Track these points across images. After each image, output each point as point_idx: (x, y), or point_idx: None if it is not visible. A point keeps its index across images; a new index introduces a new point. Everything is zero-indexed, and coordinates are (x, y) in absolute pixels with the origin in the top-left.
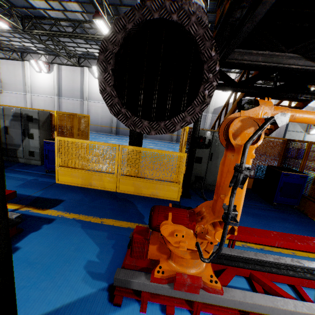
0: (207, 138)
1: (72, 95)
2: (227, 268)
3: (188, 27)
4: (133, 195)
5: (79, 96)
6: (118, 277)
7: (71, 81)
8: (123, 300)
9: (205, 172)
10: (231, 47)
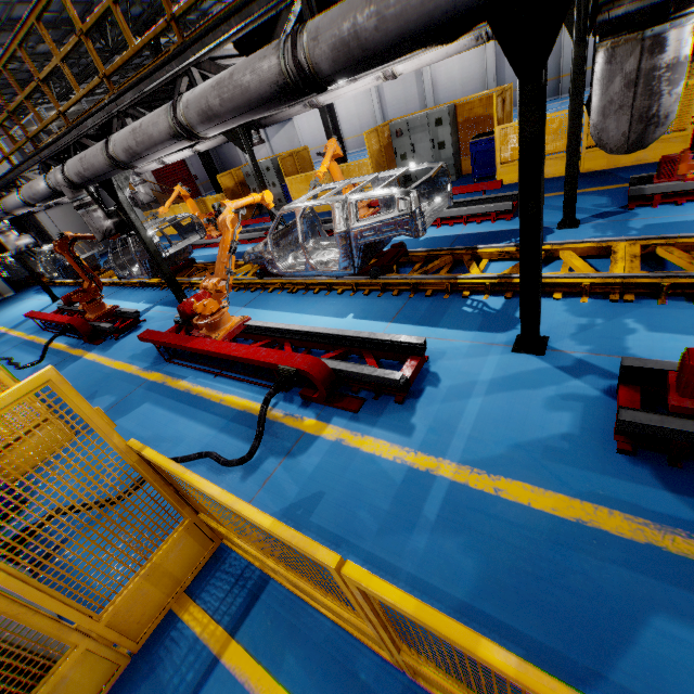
0: None
1: None
2: None
3: None
4: (606, 170)
5: None
6: (633, 189)
7: None
8: (635, 209)
9: None
10: None
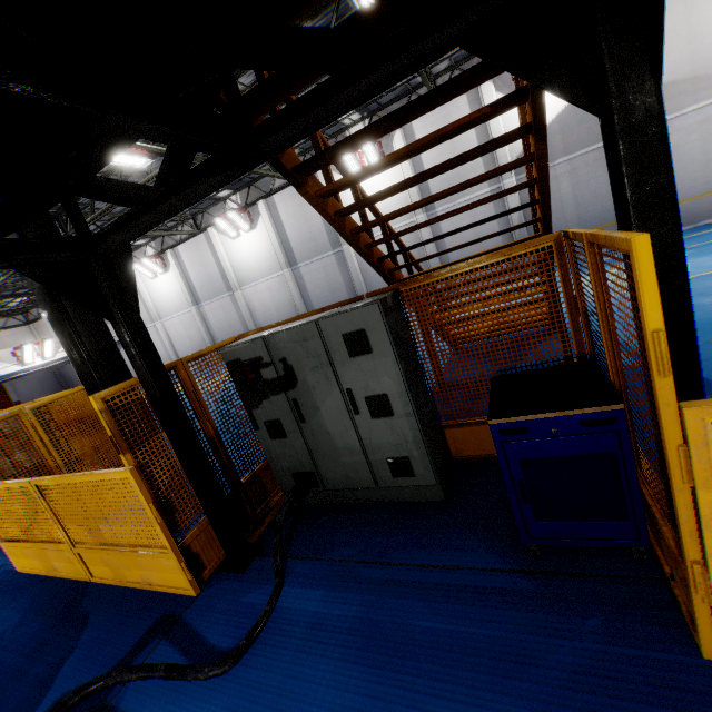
0: (260, 362)
1: (213, 292)
2: None
3: None
4: (111, 590)
5: (225, 288)
6: None
7: (202, 267)
8: None
9: (310, 456)
10: None
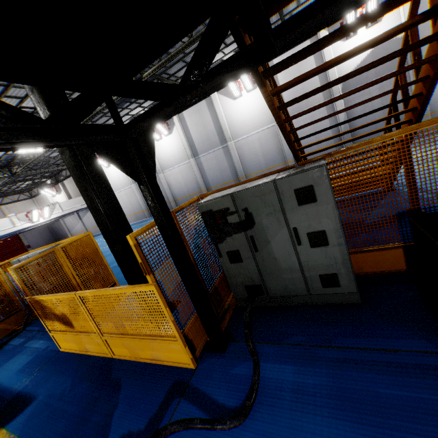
0: (227, 211)
1: None
2: None
3: None
4: (129, 364)
5: None
6: None
7: None
8: None
9: (259, 274)
10: None
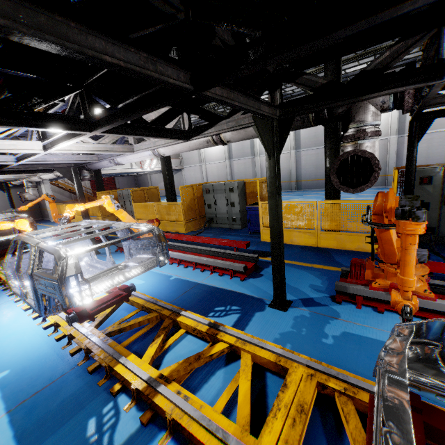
0: (433, 177)
1: (242, 154)
2: (444, 298)
3: (365, 155)
4: (336, 249)
5: (250, 153)
6: (338, 284)
7: None
8: (342, 302)
9: (436, 220)
10: (422, 105)
